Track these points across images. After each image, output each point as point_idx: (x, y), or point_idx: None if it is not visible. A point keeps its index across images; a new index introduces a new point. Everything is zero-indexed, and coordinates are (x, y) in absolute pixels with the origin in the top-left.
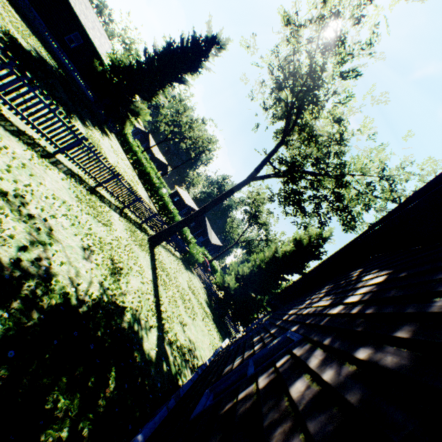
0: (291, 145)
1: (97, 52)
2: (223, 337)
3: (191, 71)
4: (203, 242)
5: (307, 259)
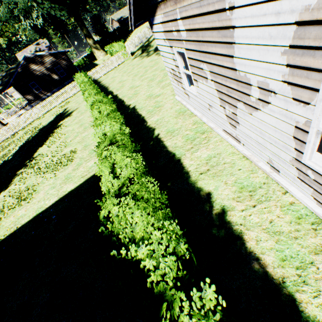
0: None
1: None
2: None
3: None
4: None
5: None
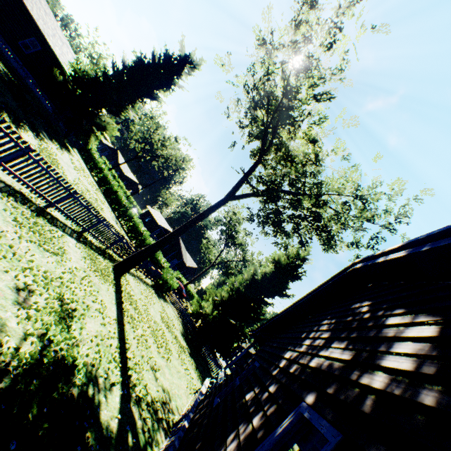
0: (268, 164)
1: (57, 60)
2: (202, 373)
3: (164, 88)
4: (177, 265)
5: (287, 280)
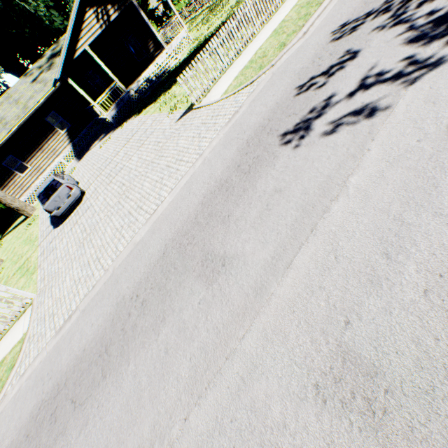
0: None
1: None
2: None
3: None
4: None
5: None
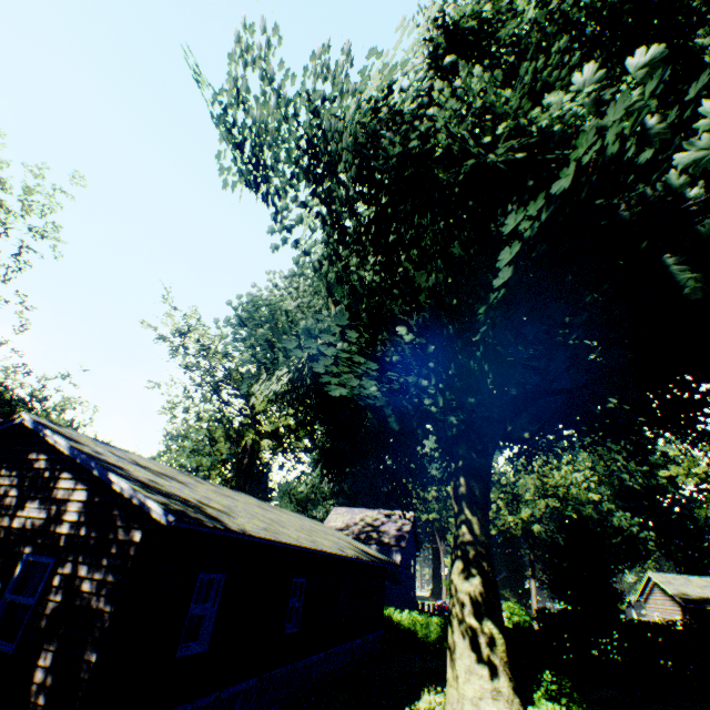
0: None
1: None
2: None
3: None
4: None
5: None
